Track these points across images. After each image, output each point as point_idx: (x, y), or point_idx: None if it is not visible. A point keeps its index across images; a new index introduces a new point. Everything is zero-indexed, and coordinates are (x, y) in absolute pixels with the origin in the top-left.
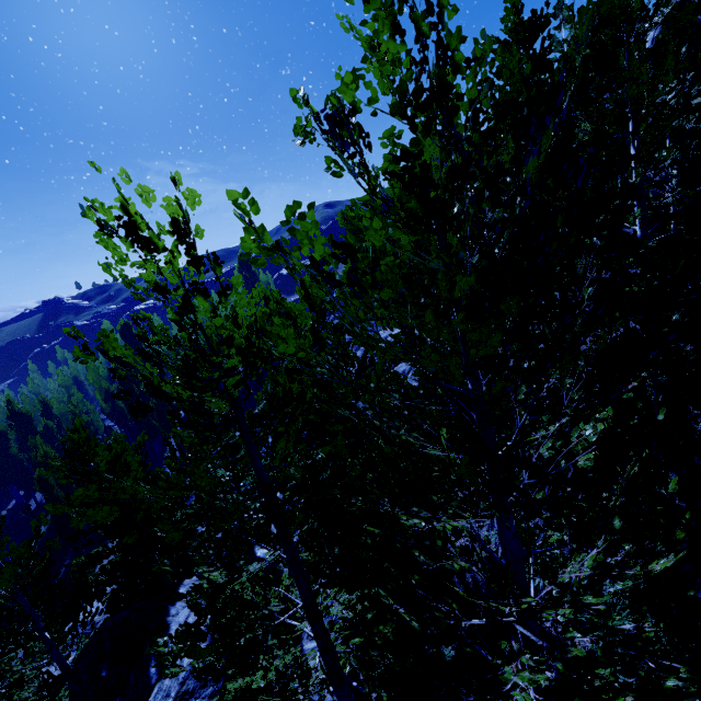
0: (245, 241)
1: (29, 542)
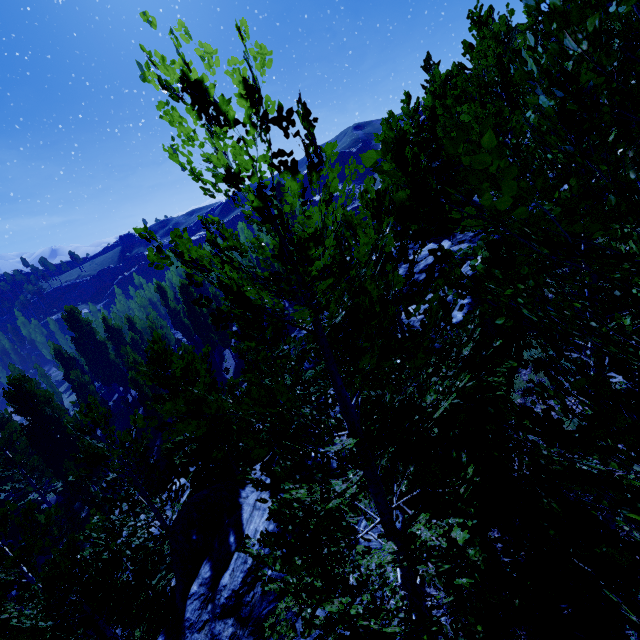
0: None
1: (129, 431)
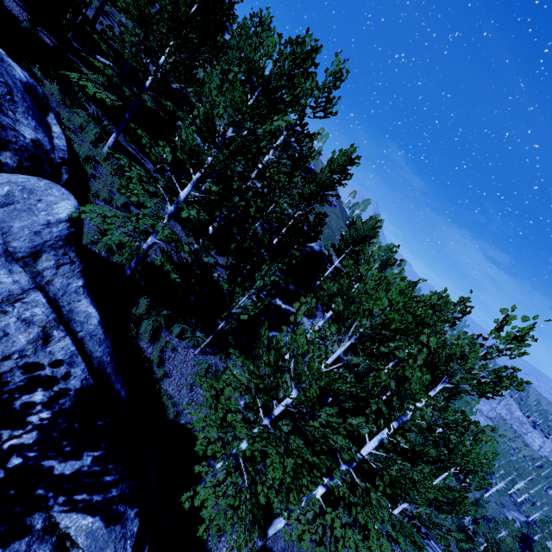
0: None
1: None
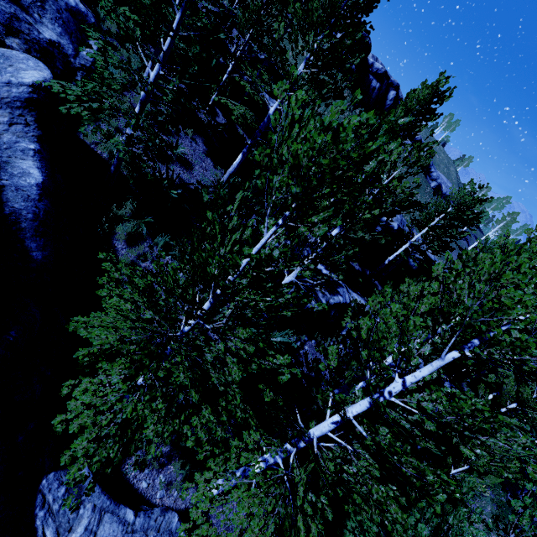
0: None
1: None
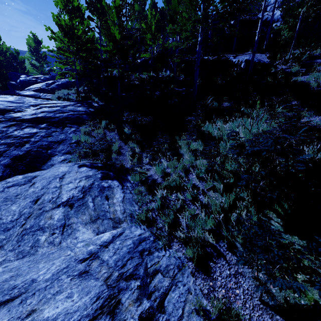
0: None
1: None
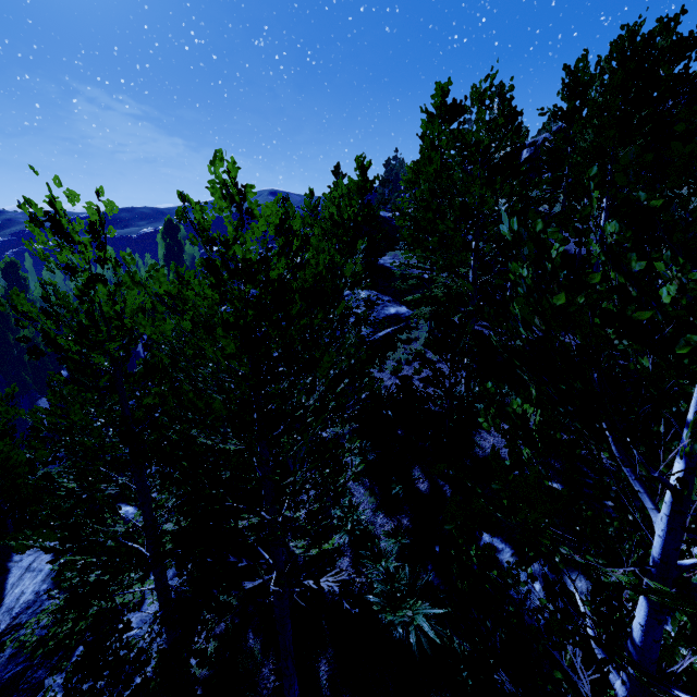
0: (126, 277)
1: None
